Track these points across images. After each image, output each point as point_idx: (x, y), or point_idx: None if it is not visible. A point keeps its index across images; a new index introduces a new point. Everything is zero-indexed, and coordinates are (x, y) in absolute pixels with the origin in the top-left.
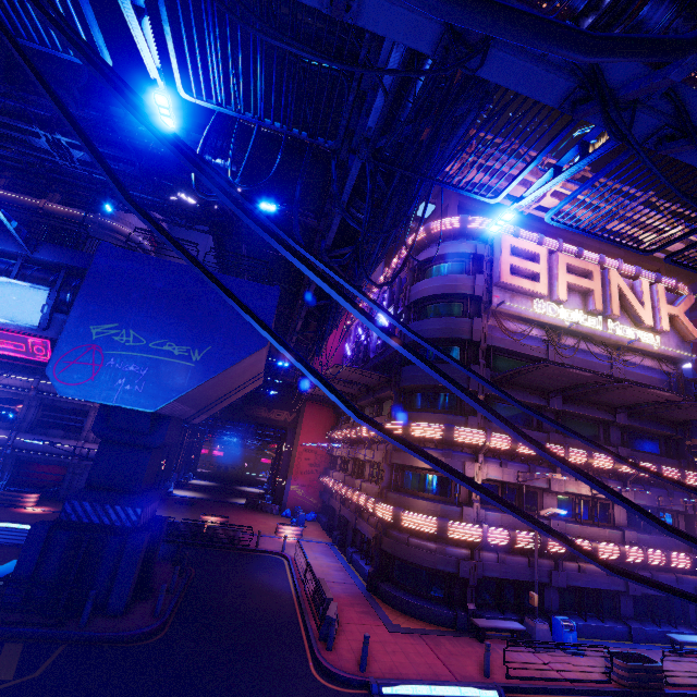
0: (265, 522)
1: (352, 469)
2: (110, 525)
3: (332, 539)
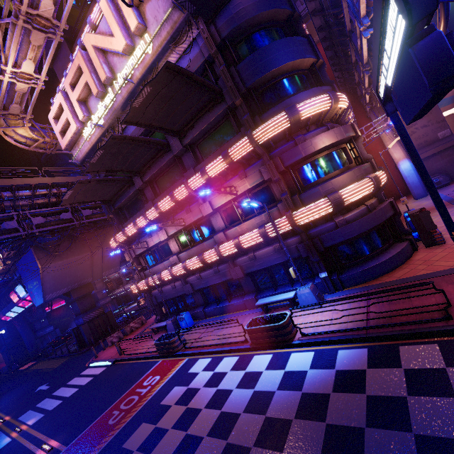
0: None
1: None
2: (82, 324)
3: None
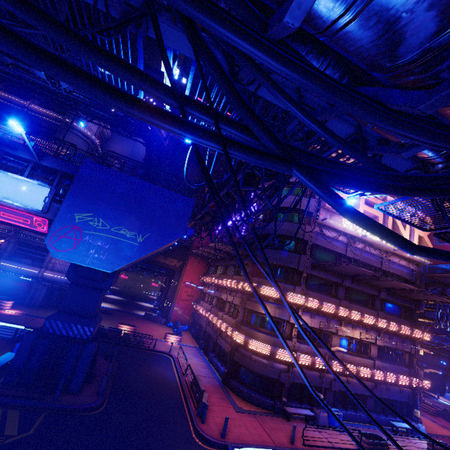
0: (157, 329)
1: (216, 304)
2: (73, 337)
3: (199, 345)
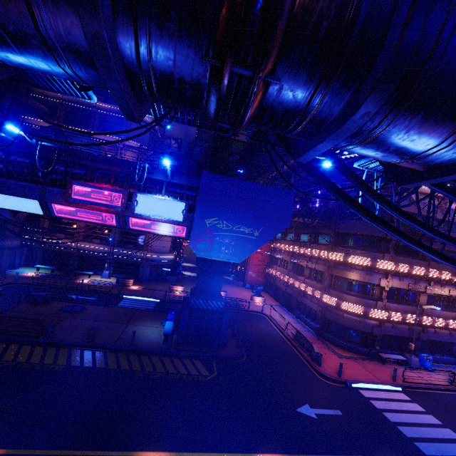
0: (240, 292)
1: (292, 268)
2: (211, 309)
3: (280, 303)
